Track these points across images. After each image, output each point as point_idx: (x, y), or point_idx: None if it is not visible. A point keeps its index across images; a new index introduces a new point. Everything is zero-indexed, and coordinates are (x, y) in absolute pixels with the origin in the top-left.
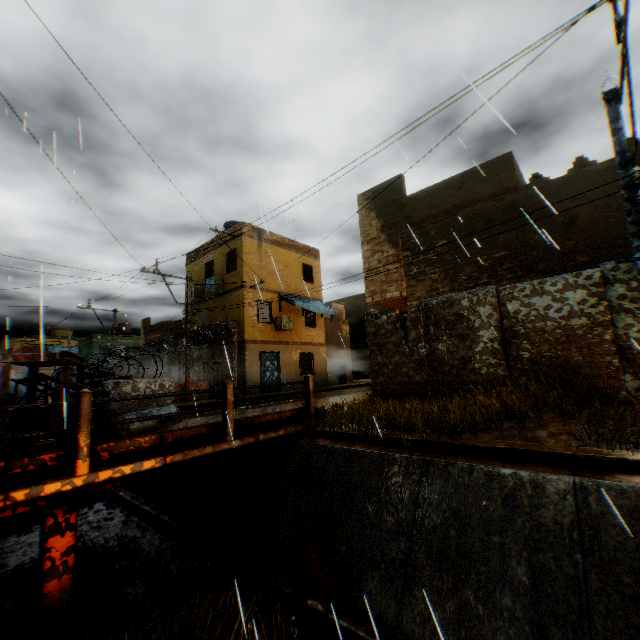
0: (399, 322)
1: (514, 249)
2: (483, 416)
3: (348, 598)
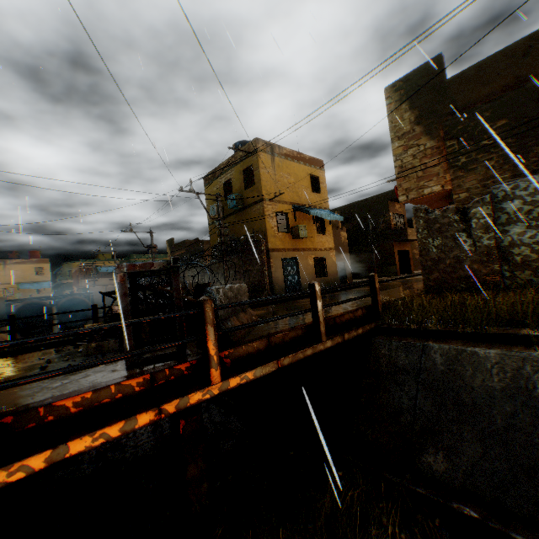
0: (458, 214)
1: None
2: None
3: (503, 506)
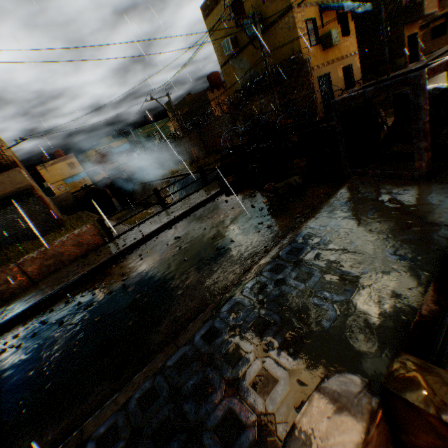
0: None
1: None
2: None
3: None
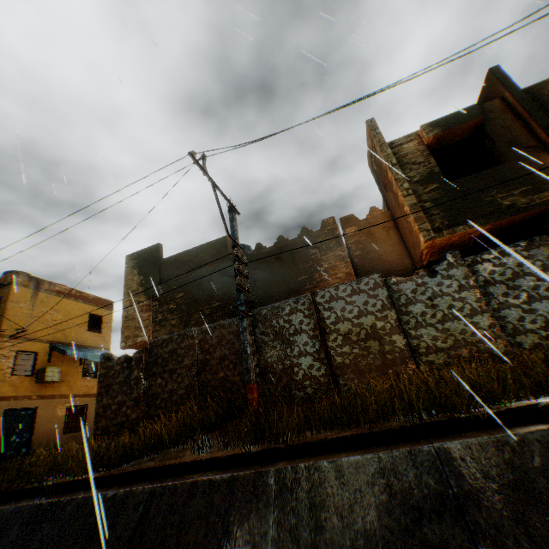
0: (127, 362)
1: (224, 301)
2: (141, 442)
3: None
